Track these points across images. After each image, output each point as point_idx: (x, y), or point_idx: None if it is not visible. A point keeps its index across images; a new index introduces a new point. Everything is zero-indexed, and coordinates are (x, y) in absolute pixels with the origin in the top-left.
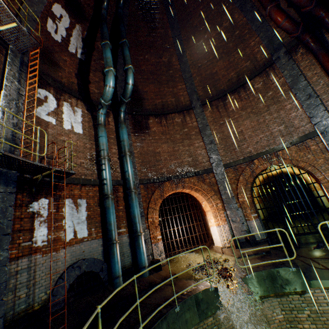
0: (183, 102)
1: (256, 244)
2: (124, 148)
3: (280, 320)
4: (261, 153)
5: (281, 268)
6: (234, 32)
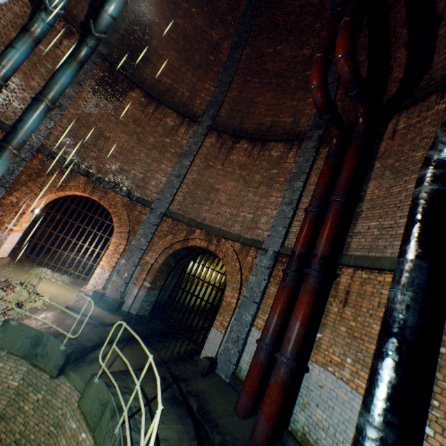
0: (195, 107)
1: (113, 311)
2: (47, 90)
3: (11, 387)
4: (210, 228)
5: (55, 339)
6: (307, 70)
